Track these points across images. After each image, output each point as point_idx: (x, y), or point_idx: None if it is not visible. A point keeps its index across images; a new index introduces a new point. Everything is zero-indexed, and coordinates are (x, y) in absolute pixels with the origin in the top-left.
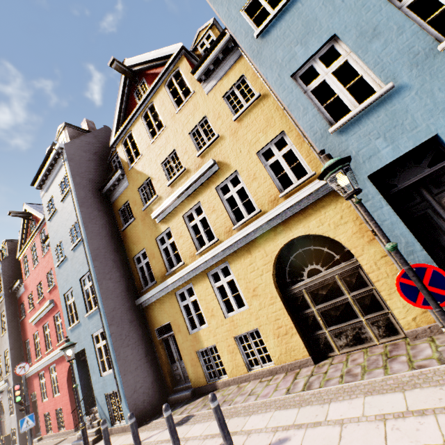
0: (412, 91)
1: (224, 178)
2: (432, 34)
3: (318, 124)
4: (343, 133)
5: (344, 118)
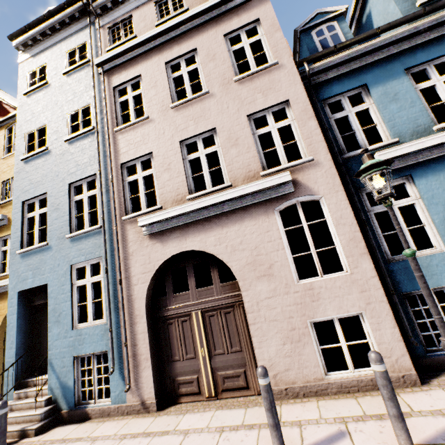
0: (52, 252)
1: (7, 234)
2: (74, 225)
3: (18, 243)
4: (22, 257)
5: (25, 249)
